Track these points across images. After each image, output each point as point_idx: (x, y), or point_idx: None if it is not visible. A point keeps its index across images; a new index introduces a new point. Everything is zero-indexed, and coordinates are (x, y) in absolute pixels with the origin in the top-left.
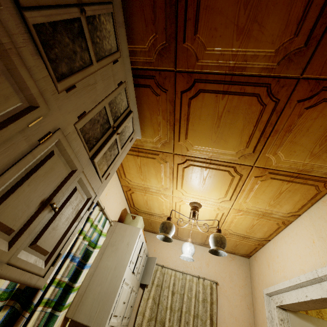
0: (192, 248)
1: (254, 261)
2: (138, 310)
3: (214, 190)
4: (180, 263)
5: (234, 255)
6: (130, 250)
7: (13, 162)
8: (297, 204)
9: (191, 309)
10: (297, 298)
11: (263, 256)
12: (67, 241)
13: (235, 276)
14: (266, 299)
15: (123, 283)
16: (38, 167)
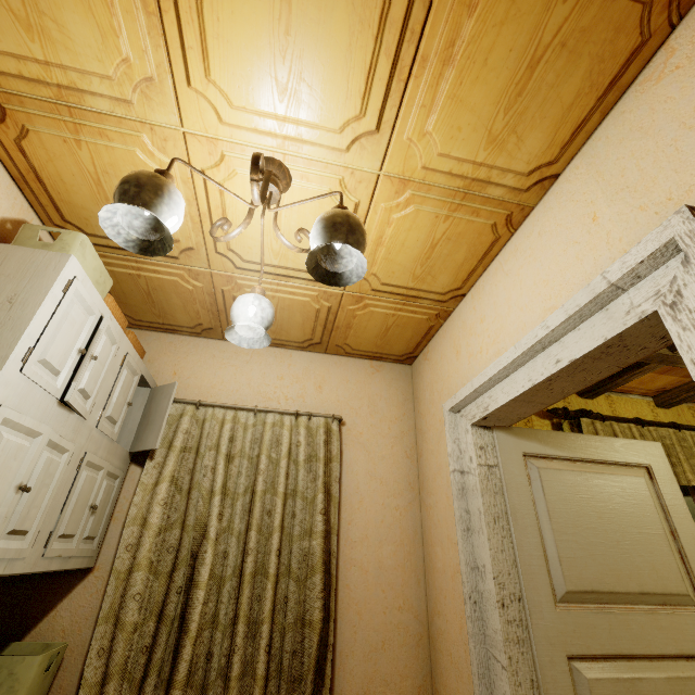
0: (265, 306)
1: (424, 363)
2: (127, 516)
3: (326, 76)
4: (250, 393)
5: (381, 363)
6: (19, 318)
7: None
8: (564, 121)
9: (278, 482)
10: (530, 380)
11: (445, 340)
12: None
13: (381, 402)
14: (451, 420)
15: None
16: None
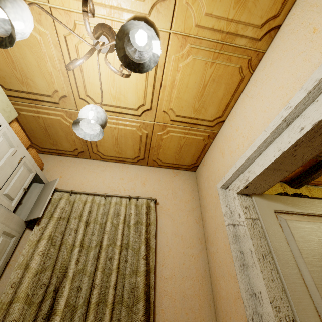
0: (100, 110)
1: (202, 167)
2: (16, 262)
3: None
4: (103, 187)
5: (178, 170)
6: None
7: None
8: None
9: (117, 239)
10: (280, 150)
11: (214, 150)
12: None
13: (179, 191)
14: (223, 193)
15: None
16: None
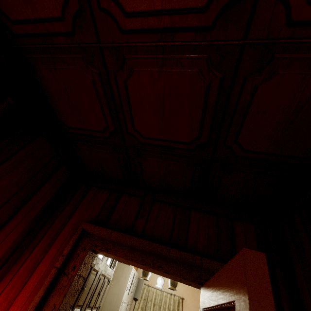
0: (162, 281)
1: None
2: None
3: None
4: None
5: None
6: (126, 282)
7: (93, 289)
8: None
9: None
10: None
11: None
12: (102, 300)
13: (196, 293)
14: None
15: (122, 303)
16: (97, 286)
